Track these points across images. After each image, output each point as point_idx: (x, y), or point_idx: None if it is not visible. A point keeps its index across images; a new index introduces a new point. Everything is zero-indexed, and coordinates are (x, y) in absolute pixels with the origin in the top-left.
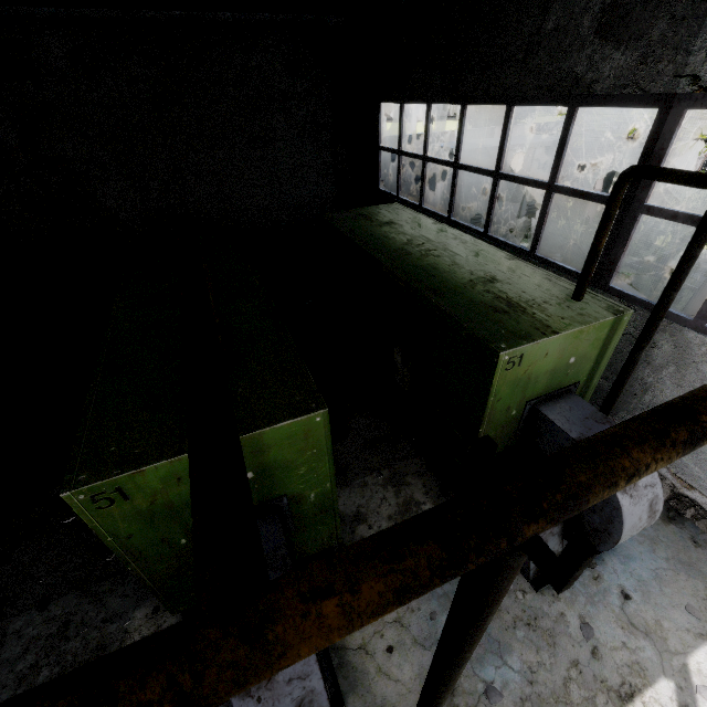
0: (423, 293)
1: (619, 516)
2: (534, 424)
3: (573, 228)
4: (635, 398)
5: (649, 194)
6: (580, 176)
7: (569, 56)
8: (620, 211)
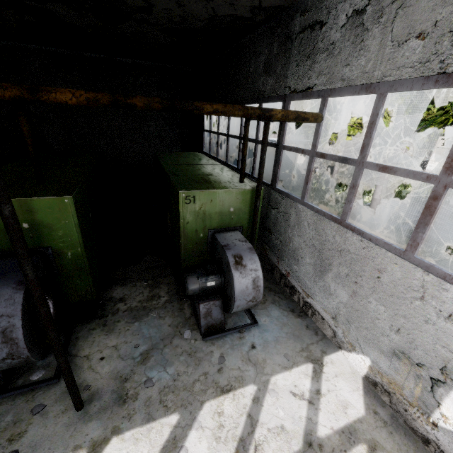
0: (169, 175)
1: (233, 283)
2: (214, 244)
3: (321, 188)
4: (287, 247)
5: (283, 140)
6: (331, 164)
7: (257, 82)
8: (276, 149)
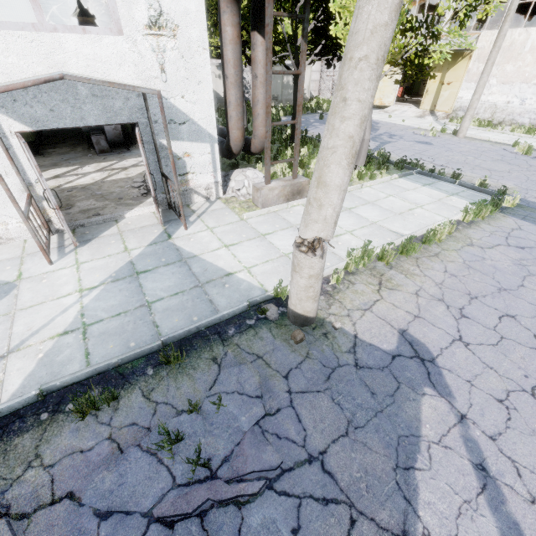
0: None
1: None
2: None
3: None
4: None
5: None
6: None
7: None
8: None
